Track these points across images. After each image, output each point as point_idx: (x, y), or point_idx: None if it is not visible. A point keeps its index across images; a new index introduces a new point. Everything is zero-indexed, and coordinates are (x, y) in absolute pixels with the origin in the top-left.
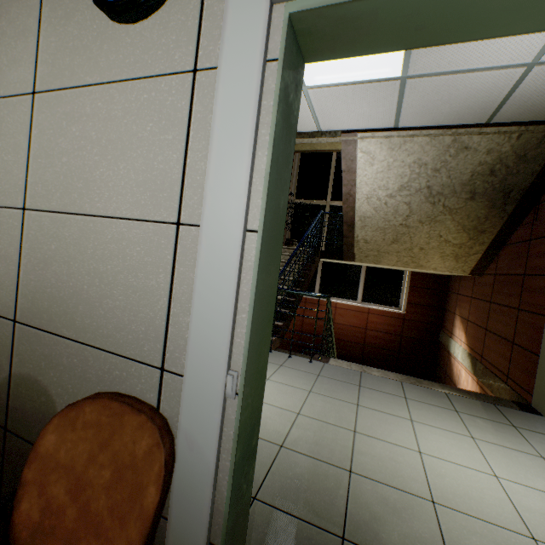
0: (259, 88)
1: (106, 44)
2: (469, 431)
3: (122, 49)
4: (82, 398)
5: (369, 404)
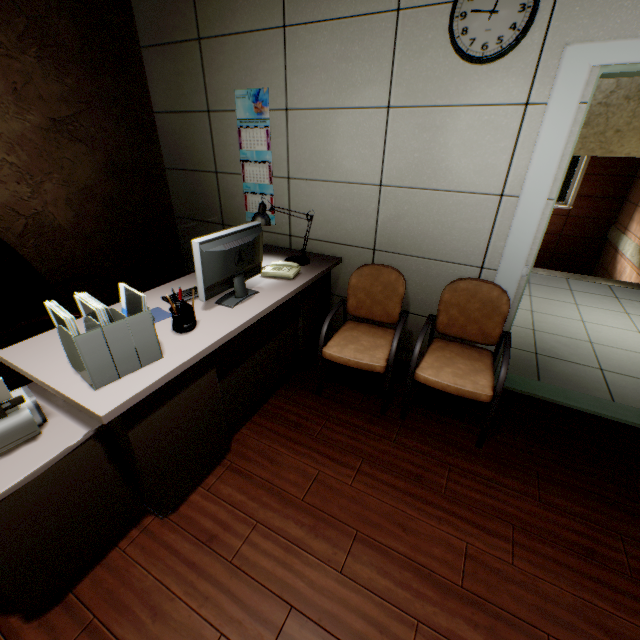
0: (572, 122)
1: (455, 78)
2: (625, 310)
3: (469, 83)
4: (456, 281)
5: (539, 295)
